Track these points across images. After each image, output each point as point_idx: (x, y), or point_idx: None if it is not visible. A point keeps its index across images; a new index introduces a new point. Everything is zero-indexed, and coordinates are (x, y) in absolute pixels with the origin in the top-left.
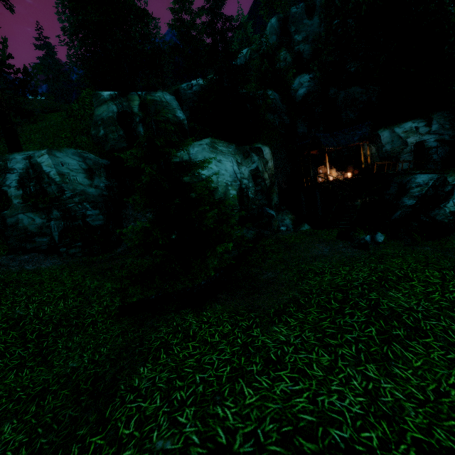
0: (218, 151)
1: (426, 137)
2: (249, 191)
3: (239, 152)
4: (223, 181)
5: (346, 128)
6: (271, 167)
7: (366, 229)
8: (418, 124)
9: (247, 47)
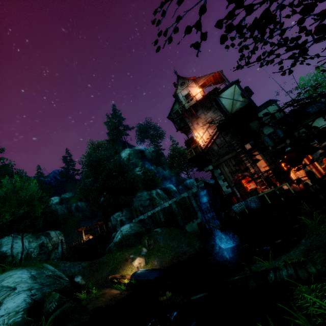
0: (18, 238)
1: (122, 217)
2: (33, 254)
3: (33, 236)
4: (16, 251)
5: (109, 215)
6: (55, 240)
7: (80, 261)
8: (119, 213)
9: None
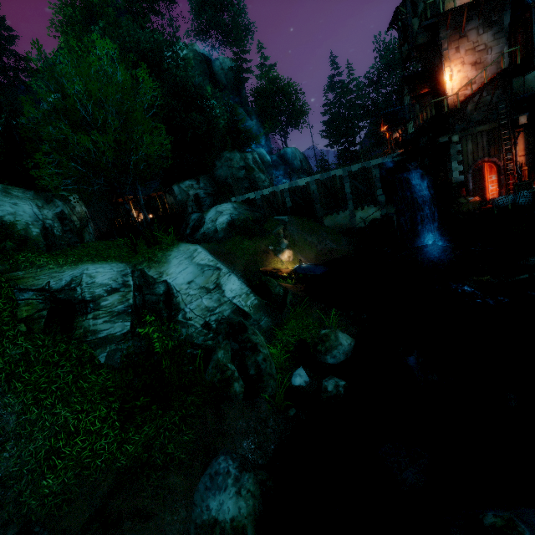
0: (13, 195)
1: (198, 191)
2: (55, 230)
3: (39, 198)
4: (22, 221)
5: None
6: (80, 211)
7: None
8: (193, 183)
9: (57, 93)
